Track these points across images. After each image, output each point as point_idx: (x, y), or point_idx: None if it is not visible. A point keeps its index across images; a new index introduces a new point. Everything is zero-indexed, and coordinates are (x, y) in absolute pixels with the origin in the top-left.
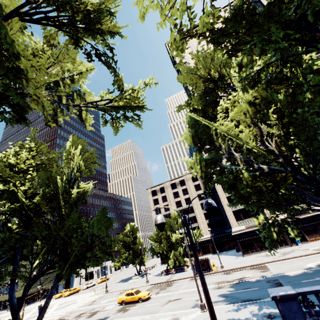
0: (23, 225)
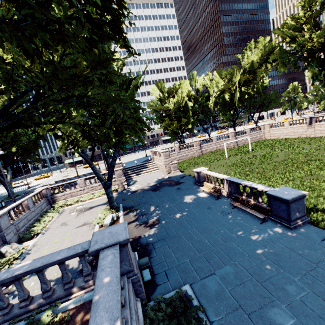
0: (248, 99)
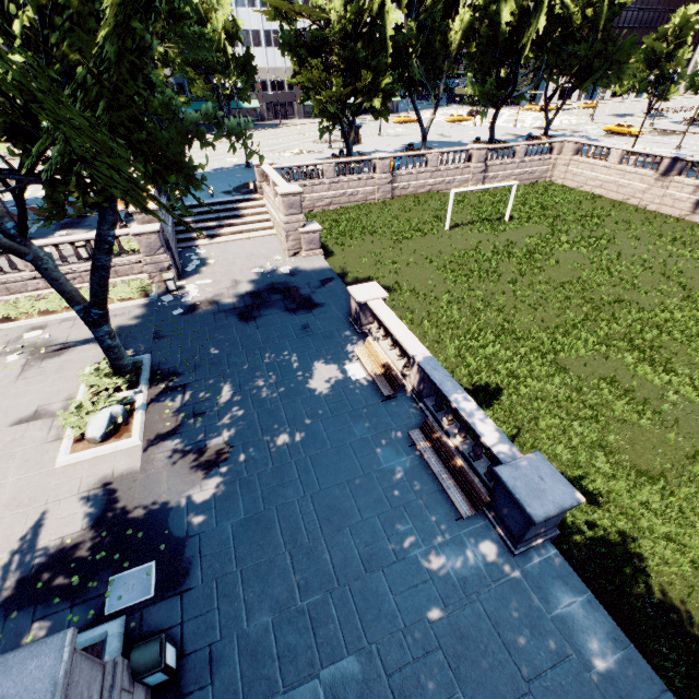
0: (560, 37)
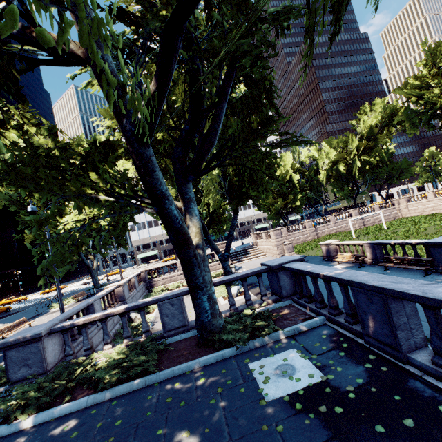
0: (370, 170)
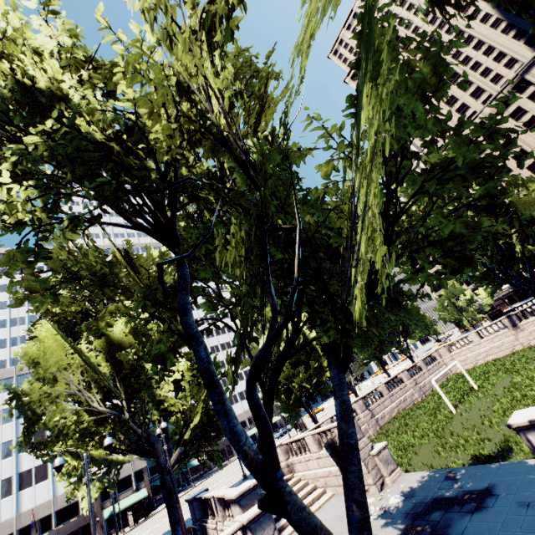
0: None
